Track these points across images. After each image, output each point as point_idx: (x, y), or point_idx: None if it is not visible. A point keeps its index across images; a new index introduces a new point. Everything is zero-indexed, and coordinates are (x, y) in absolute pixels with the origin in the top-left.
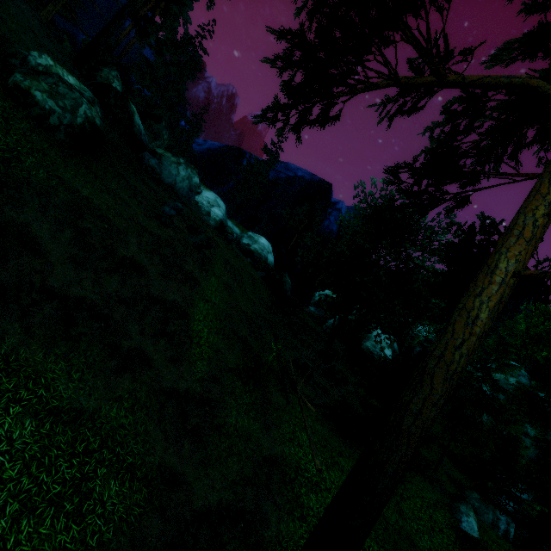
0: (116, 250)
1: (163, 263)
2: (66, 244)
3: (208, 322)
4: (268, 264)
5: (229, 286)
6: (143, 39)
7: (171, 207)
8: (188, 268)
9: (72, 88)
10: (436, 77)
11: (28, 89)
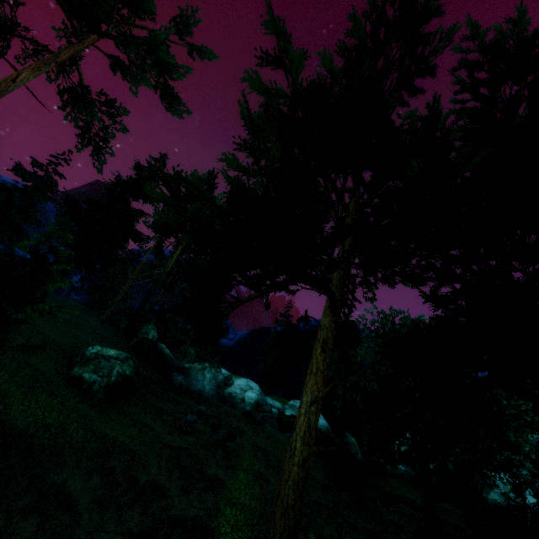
0: (138, 478)
1: (182, 476)
2: (94, 489)
3: (237, 532)
4: (319, 430)
5: (261, 476)
6: (171, 293)
7: (195, 412)
8: (210, 471)
9: (111, 358)
10: (258, 292)
11: (81, 374)
